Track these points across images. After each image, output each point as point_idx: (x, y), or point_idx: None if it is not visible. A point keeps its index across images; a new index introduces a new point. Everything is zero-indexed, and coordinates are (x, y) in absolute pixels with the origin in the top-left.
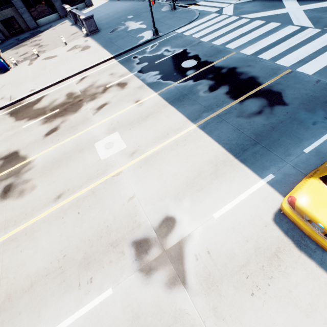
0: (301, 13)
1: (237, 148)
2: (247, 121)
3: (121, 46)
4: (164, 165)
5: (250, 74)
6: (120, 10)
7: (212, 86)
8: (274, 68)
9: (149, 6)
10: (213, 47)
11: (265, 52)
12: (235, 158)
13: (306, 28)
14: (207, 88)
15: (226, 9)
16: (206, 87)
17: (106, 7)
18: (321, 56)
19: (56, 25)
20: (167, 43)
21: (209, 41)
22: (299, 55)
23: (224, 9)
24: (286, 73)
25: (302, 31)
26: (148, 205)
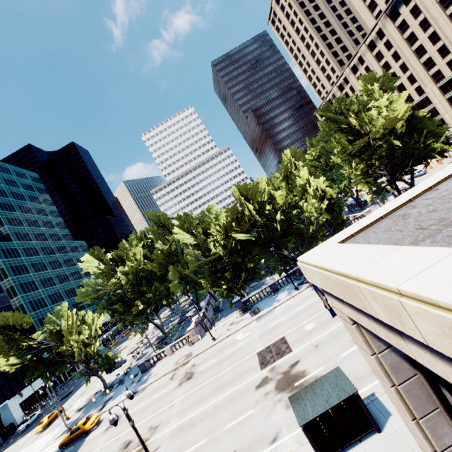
0: None
1: (76, 451)
2: None
3: None
4: (90, 448)
5: None
6: None
7: None
8: None
9: None
10: None
11: None
12: (80, 447)
13: None
14: None
15: None
16: None
17: None
18: None
19: None
20: None
21: None
22: None
23: None
24: None
25: None
26: (106, 433)
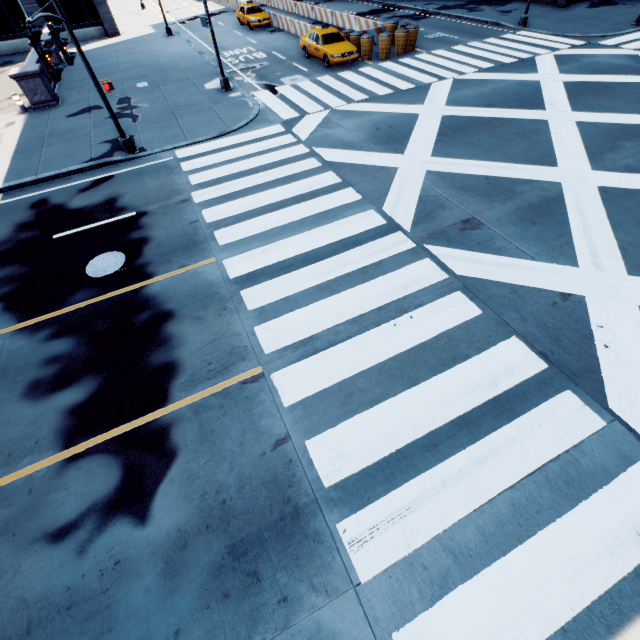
0: (419, 177)
1: None
2: (2, 566)
3: (45, 161)
4: None
5: (176, 353)
6: (144, 63)
7: (72, 366)
8: (237, 349)
9: (99, 94)
10: (192, 227)
11: (266, 281)
12: None
13: (394, 230)
14: (56, 370)
15: (306, 121)
16: (58, 365)
17: (132, 47)
18: (352, 342)
19: (16, 64)
20: (132, 181)
21: (203, 202)
22: (315, 320)
23: (305, 119)
24: (245, 380)
25: (382, 236)
26: None
